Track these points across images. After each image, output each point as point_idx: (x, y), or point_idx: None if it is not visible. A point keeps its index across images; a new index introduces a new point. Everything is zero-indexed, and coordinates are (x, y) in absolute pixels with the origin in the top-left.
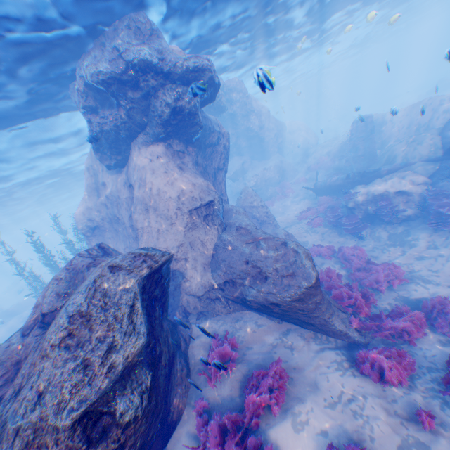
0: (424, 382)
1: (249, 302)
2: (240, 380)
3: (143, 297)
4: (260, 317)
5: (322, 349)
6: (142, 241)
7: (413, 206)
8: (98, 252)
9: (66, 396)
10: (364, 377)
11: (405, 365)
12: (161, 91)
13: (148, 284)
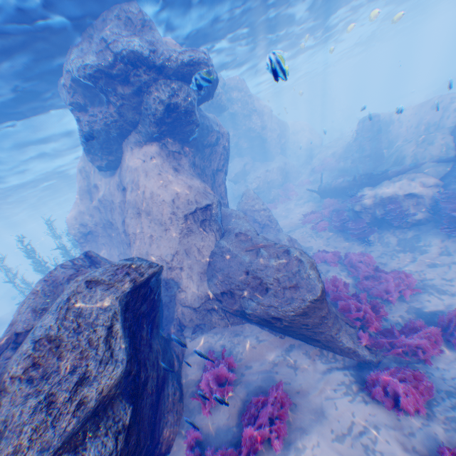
0: (444, 410)
1: (248, 316)
2: (237, 405)
3: (126, 316)
4: (261, 331)
5: (328, 369)
6: (134, 248)
7: (423, 209)
8: (84, 261)
9: (23, 443)
10: (376, 404)
11: (422, 391)
12: (154, 86)
13: (132, 300)
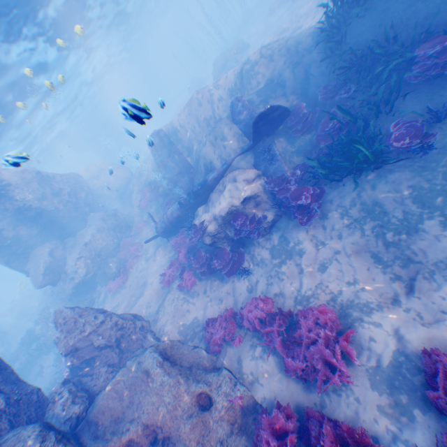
0: None
1: None
2: None
3: None
4: None
5: None
6: None
7: (266, 205)
8: None
9: None
10: None
11: None
12: None
13: None
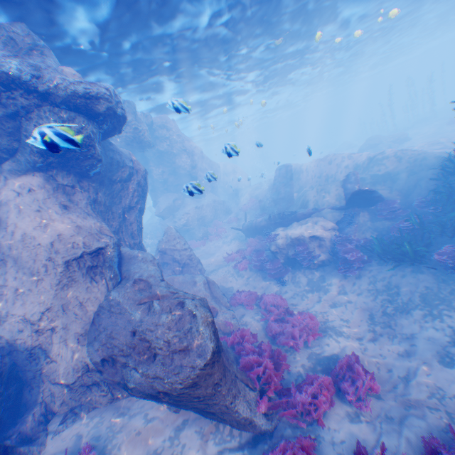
0: None
1: (132, 391)
2: None
3: None
4: (154, 405)
5: (221, 453)
6: None
7: (325, 250)
8: None
9: None
10: None
11: None
12: (36, 112)
13: None
